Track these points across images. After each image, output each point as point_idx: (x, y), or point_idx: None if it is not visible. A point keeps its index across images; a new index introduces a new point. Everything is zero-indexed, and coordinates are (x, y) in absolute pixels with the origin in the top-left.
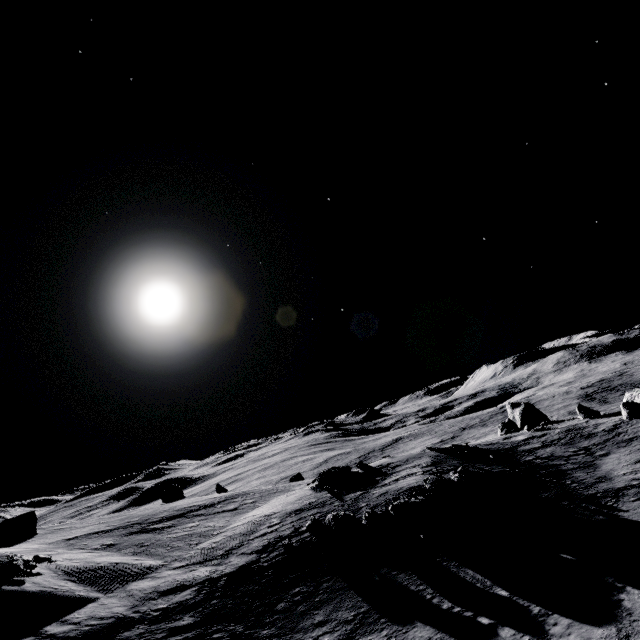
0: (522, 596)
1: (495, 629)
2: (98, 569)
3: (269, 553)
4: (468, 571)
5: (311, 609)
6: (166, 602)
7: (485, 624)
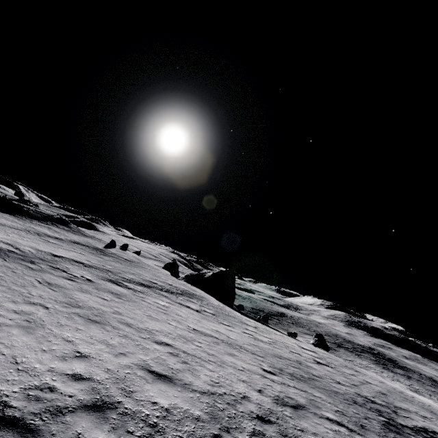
0: None
1: None
2: None
3: None
4: None
5: None
6: None
7: None
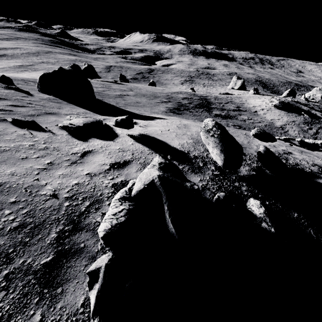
0: None
1: None
2: None
3: None
4: None
5: None
6: None
7: None
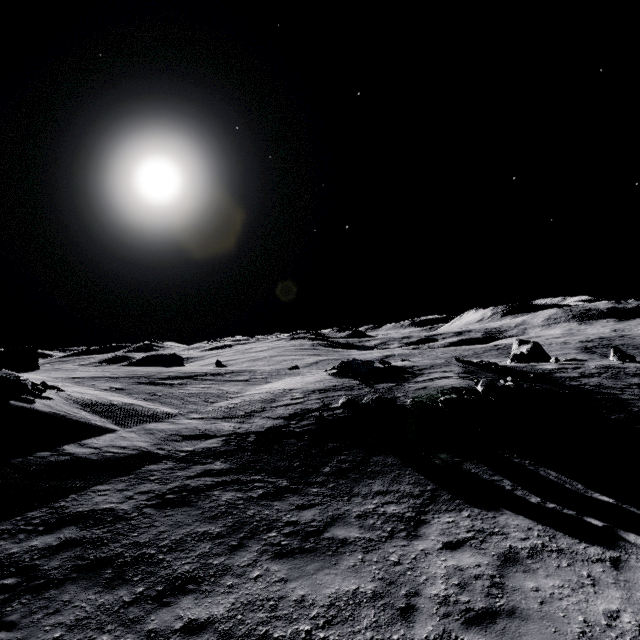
0: (634, 506)
1: (616, 533)
2: (112, 406)
3: (298, 421)
4: (549, 471)
5: (365, 478)
6: (191, 446)
7: (599, 526)
